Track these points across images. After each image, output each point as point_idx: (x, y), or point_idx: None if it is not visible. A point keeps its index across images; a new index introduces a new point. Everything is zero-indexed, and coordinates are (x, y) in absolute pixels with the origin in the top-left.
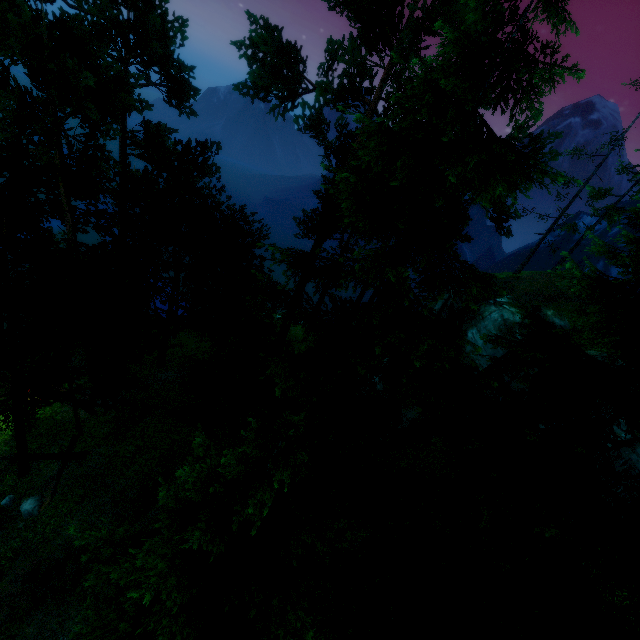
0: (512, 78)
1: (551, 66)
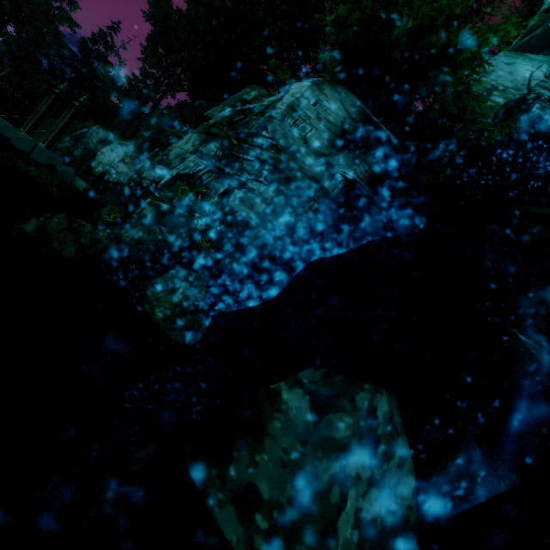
0: (71, 2)
1: (78, 6)
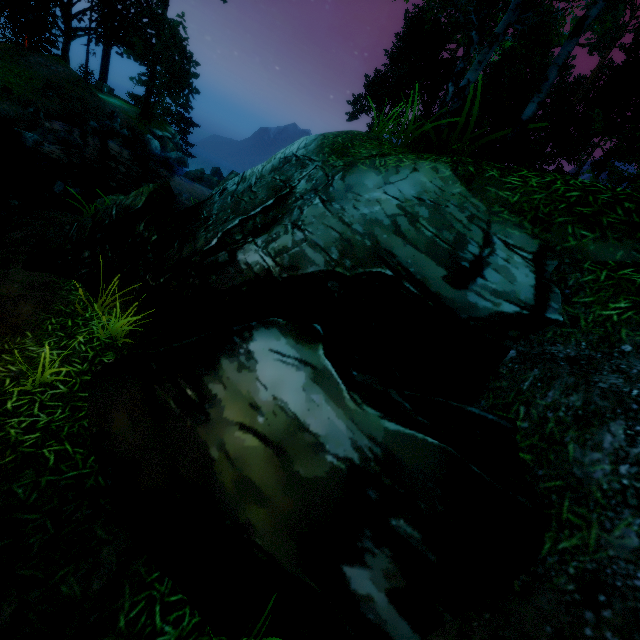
0: None
1: None
